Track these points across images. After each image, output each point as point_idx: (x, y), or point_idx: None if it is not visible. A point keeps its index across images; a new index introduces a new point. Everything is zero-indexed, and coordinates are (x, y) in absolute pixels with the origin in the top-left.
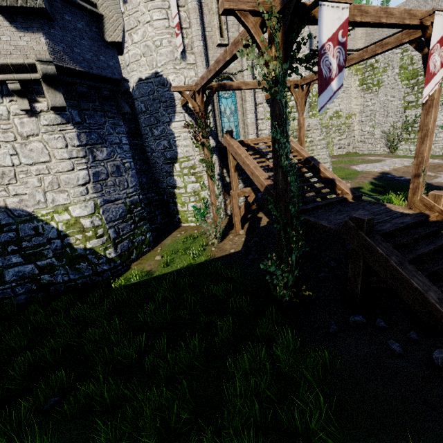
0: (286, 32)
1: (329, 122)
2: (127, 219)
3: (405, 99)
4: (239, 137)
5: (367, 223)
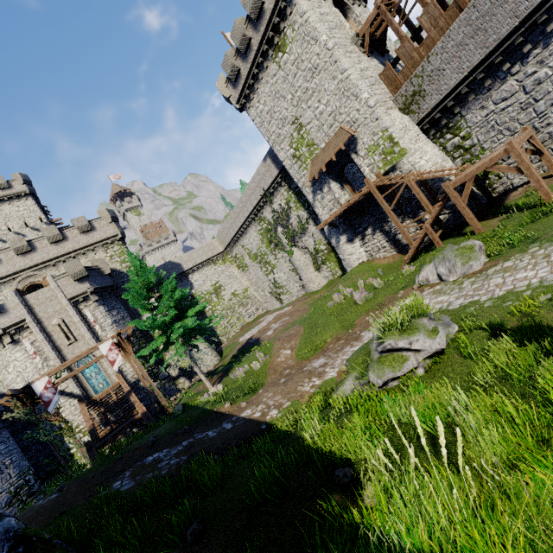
0: (20, 401)
1: (230, 303)
2: (13, 503)
3: (263, 270)
4: (110, 385)
5: (86, 445)
